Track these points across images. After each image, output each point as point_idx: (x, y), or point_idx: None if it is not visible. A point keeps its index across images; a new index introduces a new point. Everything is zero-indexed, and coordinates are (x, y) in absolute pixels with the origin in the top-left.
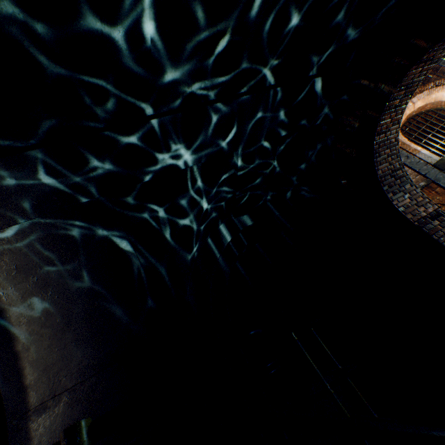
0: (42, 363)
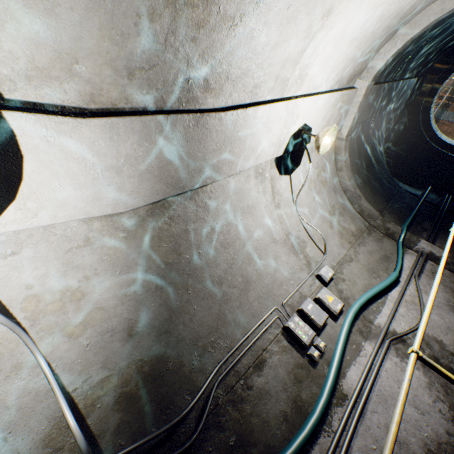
0: (366, 199)
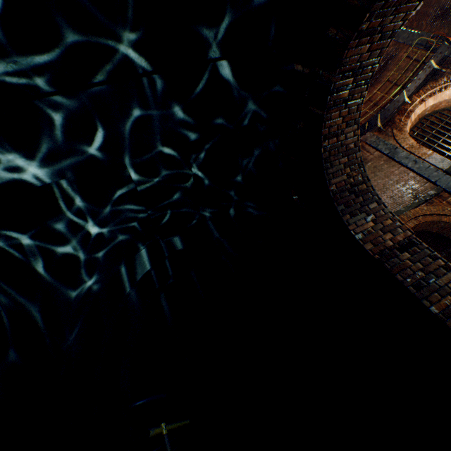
0: None
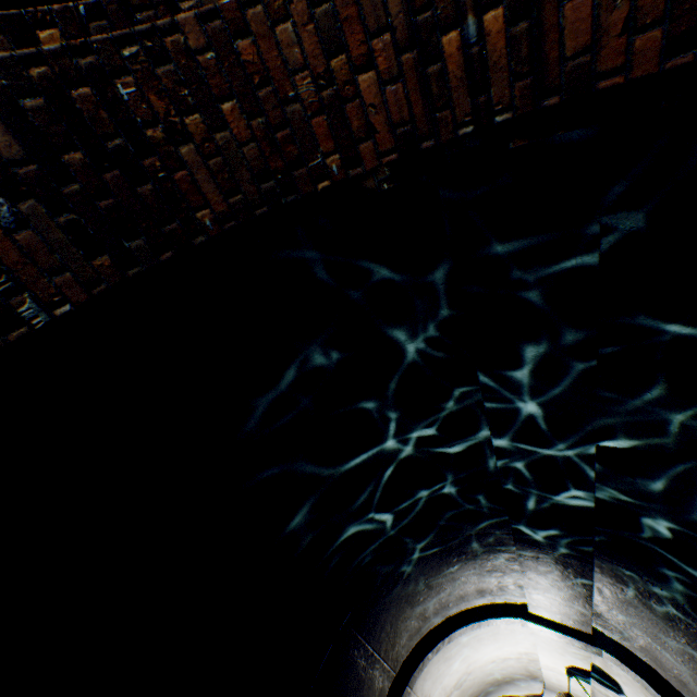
0: None
